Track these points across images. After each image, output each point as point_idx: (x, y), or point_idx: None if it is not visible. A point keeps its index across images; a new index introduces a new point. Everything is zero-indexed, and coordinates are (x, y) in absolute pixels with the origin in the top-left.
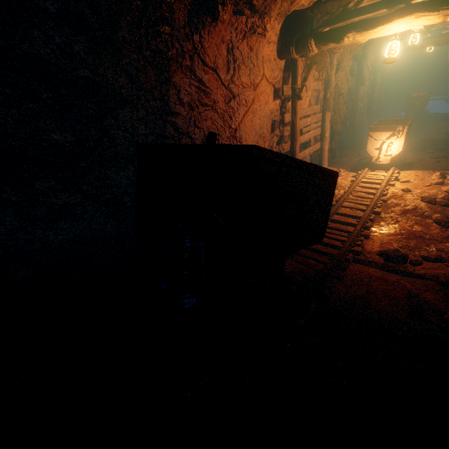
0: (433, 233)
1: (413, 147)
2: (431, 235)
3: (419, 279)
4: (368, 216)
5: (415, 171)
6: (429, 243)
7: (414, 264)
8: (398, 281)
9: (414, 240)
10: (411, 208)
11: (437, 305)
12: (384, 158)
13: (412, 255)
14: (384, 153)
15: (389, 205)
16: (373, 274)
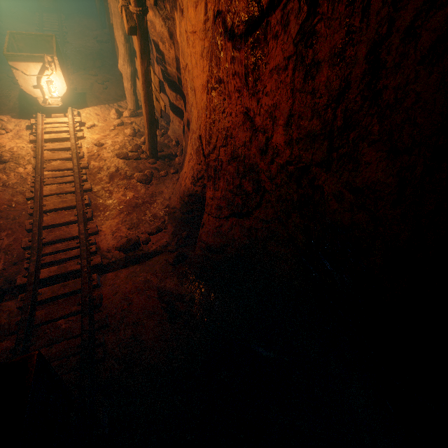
0: (142, 194)
1: (74, 63)
2: (142, 197)
3: (156, 258)
4: (83, 201)
5: (94, 108)
6: (145, 210)
7: (147, 243)
8: (147, 279)
9: (134, 212)
10: (114, 169)
11: (178, 290)
12: (52, 98)
13: (141, 232)
14: (48, 92)
15: (94, 172)
16: (127, 288)
